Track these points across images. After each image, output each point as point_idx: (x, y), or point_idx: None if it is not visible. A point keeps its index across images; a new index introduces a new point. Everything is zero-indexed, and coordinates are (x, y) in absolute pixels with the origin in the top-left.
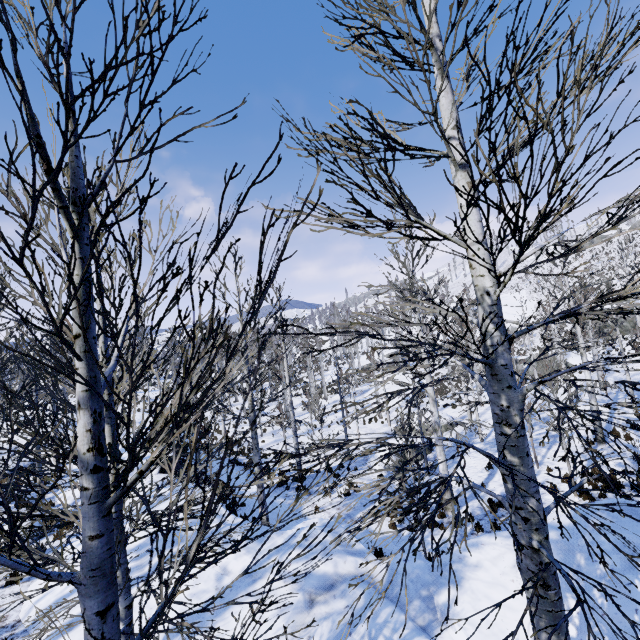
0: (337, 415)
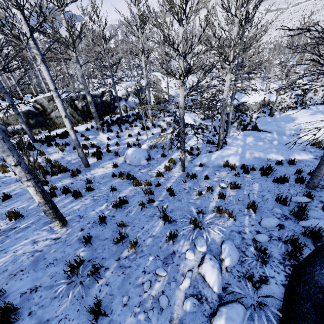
0: None
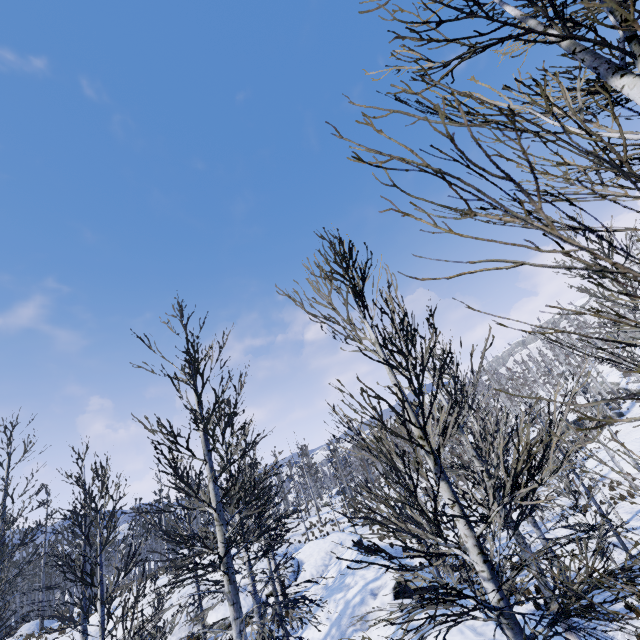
0: (563, 498)
